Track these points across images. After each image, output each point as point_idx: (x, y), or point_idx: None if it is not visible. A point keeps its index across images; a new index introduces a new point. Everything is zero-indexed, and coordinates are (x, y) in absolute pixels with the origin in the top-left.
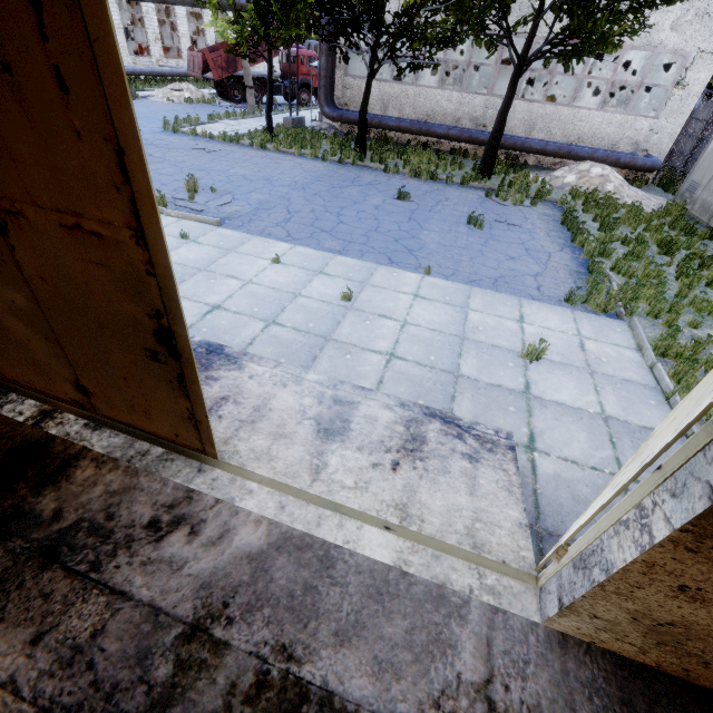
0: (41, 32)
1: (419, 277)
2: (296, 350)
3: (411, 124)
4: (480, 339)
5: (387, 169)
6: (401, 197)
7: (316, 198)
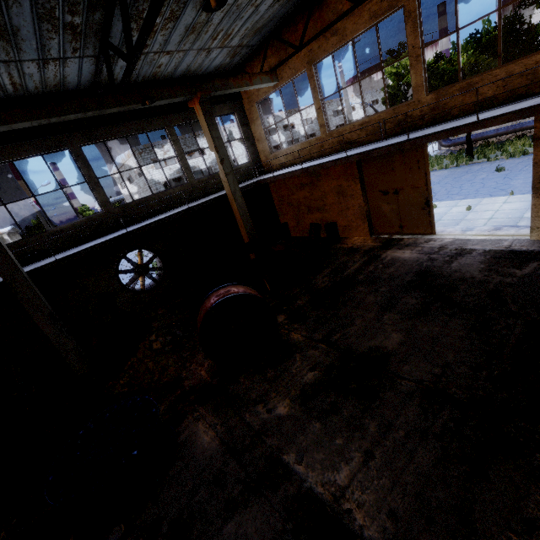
0: (418, 163)
1: (506, 197)
2: (450, 224)
3: (506, 129)
4: None
5: (489, 160)
6: (498, 170)
7: (446, 185)
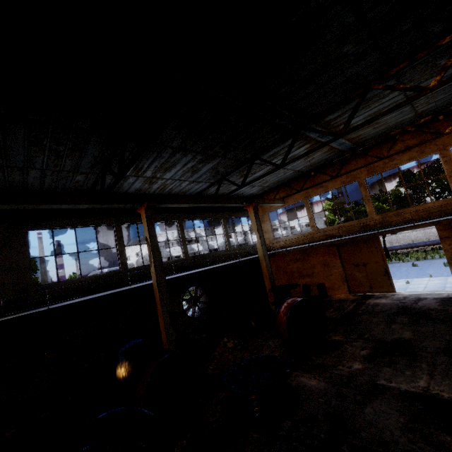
0: (376, 249)
1: (428, 278)
2: (400, 290)
3: (406, 245)
4: (451, 282)
5: (403, 261)
6: (414, 266)
7: None
